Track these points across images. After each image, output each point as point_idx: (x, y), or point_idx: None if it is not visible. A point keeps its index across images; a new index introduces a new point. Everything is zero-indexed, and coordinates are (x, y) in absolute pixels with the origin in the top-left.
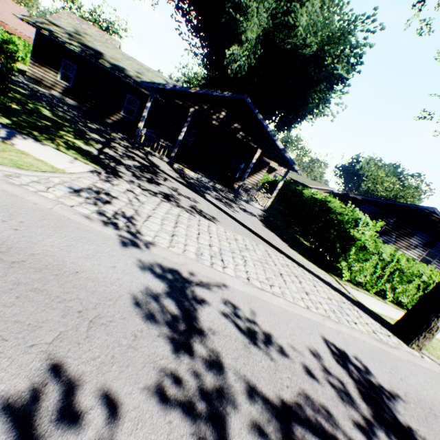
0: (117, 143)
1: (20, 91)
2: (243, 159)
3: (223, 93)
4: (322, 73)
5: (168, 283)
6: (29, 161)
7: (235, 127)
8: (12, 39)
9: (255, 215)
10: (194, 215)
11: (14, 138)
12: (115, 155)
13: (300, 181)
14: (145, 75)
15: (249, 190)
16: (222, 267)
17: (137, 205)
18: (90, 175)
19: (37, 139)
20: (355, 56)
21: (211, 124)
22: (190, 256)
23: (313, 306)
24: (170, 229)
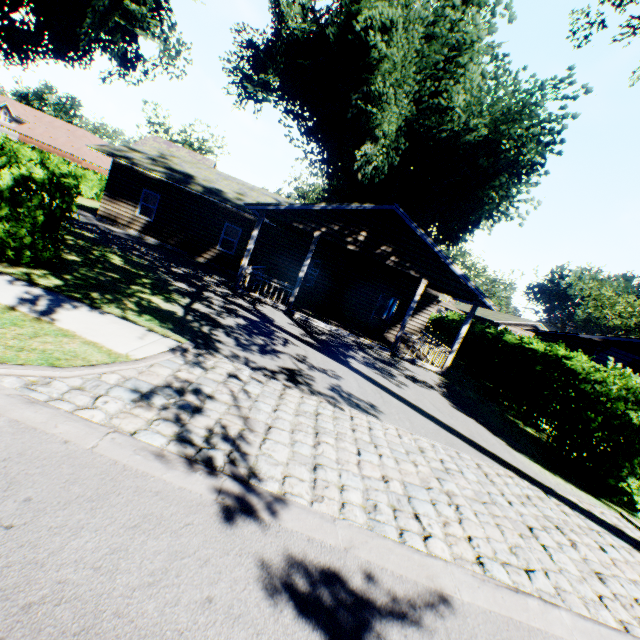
0: (211, 291)
1: (87, 235)
2: (396, 294)
3: (361, 206)
4: (500, 162)
5: (327, 628)
6: (72, 348)
7: (383, 251)
8: (86, 175)
9: (432, 386)
10: (340, 407)
11: (59, 309)
12: (209, 312)
13: (479, 314)
14: (248, 196)
15: (413, 342)
16: (421, 538)
17: (246, 405)
18: (169, 357)
19: (94, 306)
20: (550, 132)
21: (345, 249)
22: (355, 520)
23: (632, 621)
24: (308, 451)
